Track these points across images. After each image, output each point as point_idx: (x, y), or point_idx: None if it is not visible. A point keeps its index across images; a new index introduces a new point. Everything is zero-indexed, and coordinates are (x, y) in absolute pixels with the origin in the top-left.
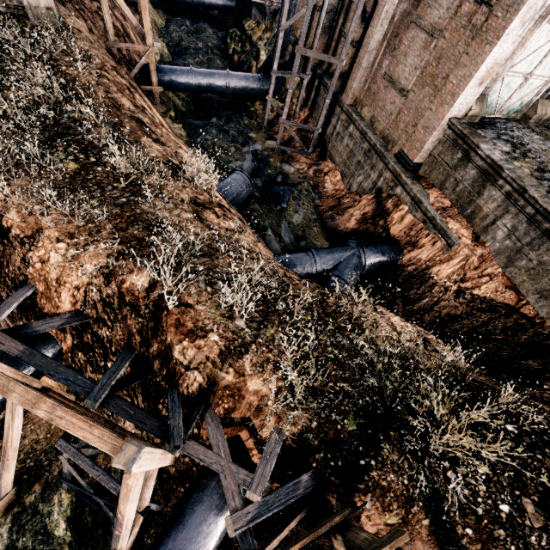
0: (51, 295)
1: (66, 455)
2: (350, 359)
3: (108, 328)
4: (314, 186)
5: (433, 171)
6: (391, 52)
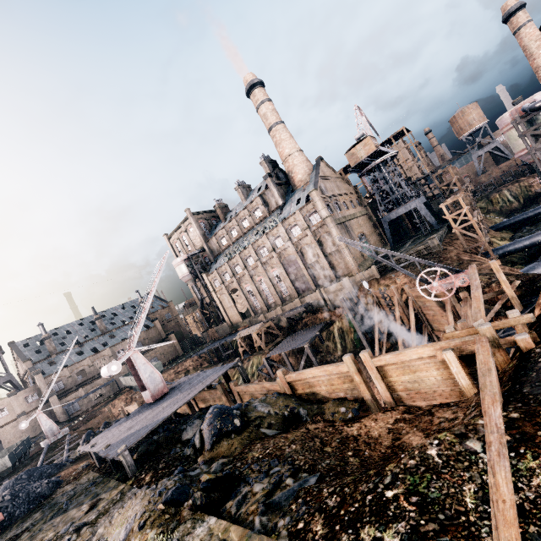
0: None
1: None
2: None
3: None
4: None
5: None
6: None
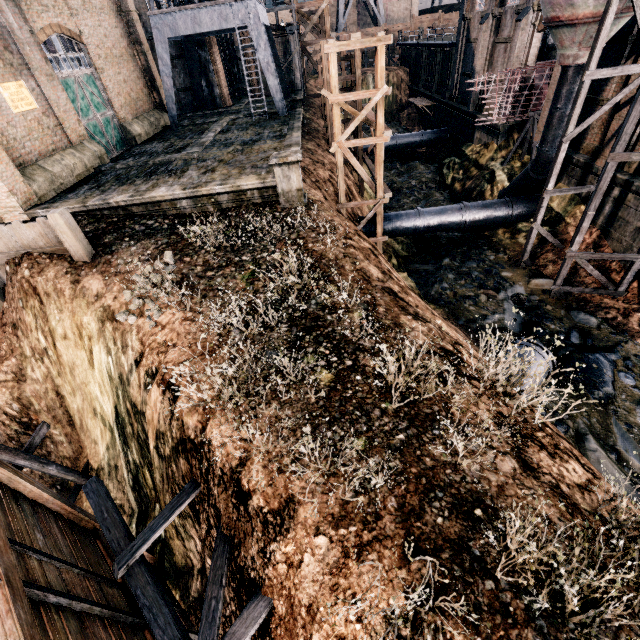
0: (295, 628)
1: None
2: None
3: None
4: None
5: None
6: None
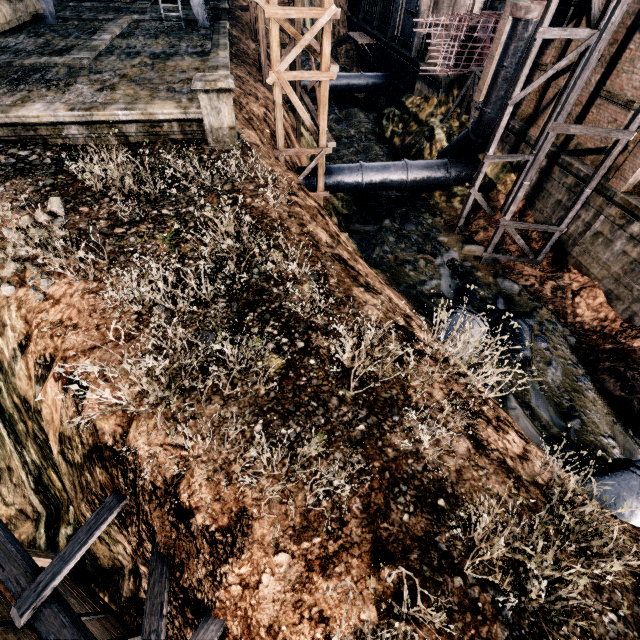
0: None
1: None
2: None
3: None
4: (557, 312)
5: None
6: None
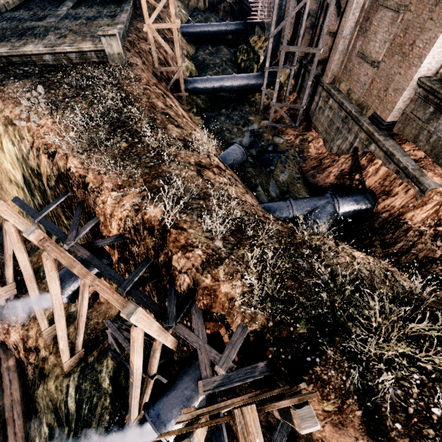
0: (107, 224)
1: (110, 330)
2: (308, 279)
3: (137, 246)
4: (299, 152)
5: (406, 127)
6: (363, 34)
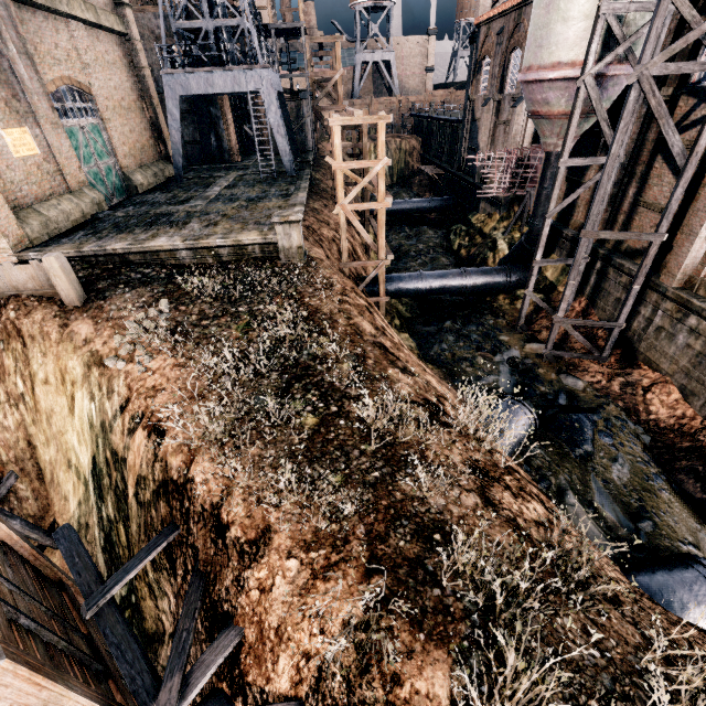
0: (264, 654)
1: None
2: None
3: None
4: (627, 409)
5: None
6: None
